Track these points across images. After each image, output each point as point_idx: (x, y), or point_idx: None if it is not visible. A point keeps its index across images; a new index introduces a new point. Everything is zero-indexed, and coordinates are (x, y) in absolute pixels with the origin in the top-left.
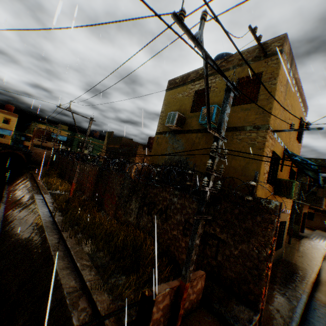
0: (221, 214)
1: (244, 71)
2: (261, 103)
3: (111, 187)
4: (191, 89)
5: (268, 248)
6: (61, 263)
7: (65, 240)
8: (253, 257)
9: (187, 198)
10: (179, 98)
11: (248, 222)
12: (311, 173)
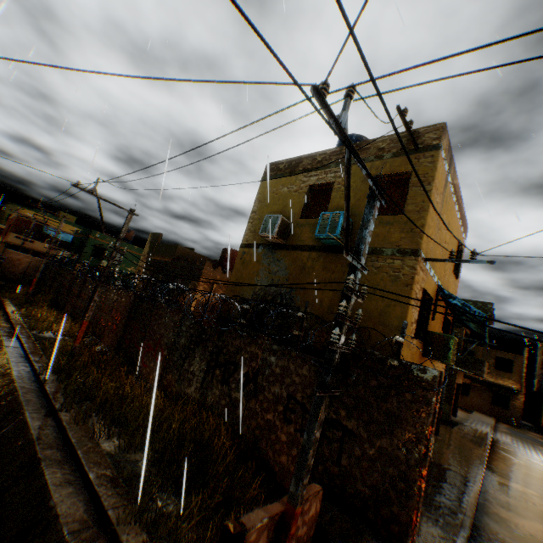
0: (348, 386)
1: (385, 166)
2: (409, 217)
3: (156, 332)
4: (304, 182)
5: (422, 444)
6: (57, 473)
7: (67, 428)
8: (400, 460)
9: (293, 358)
10: (282, 193)
11: (391, 402)
12: (474, 325)
